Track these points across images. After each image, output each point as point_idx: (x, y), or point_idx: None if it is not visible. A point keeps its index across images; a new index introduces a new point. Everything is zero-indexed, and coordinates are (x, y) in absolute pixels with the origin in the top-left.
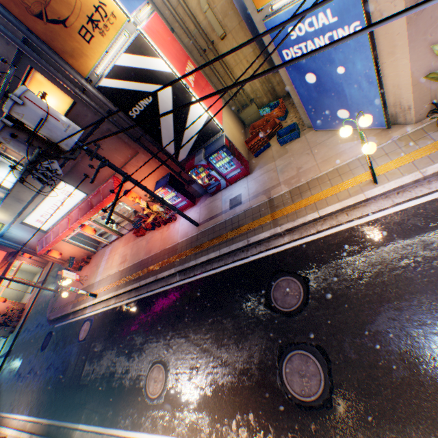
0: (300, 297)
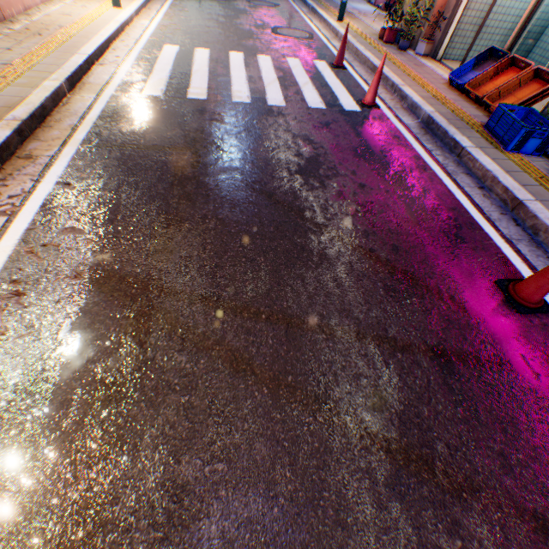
0: (258, 5)
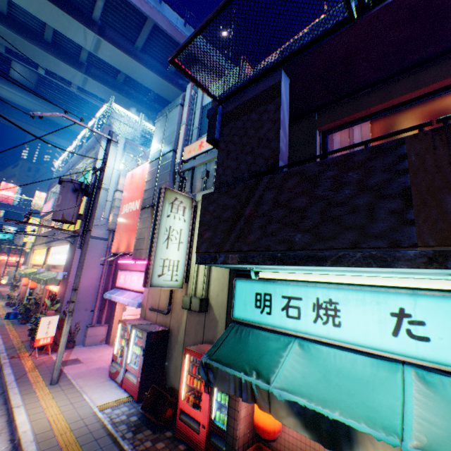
0: None
